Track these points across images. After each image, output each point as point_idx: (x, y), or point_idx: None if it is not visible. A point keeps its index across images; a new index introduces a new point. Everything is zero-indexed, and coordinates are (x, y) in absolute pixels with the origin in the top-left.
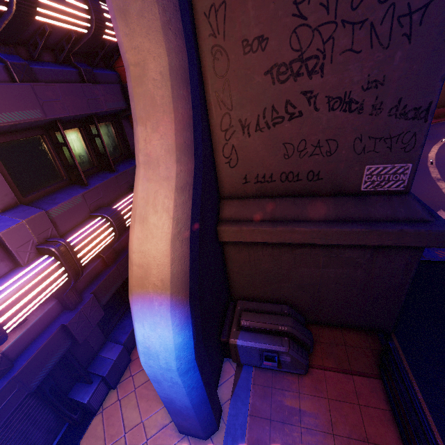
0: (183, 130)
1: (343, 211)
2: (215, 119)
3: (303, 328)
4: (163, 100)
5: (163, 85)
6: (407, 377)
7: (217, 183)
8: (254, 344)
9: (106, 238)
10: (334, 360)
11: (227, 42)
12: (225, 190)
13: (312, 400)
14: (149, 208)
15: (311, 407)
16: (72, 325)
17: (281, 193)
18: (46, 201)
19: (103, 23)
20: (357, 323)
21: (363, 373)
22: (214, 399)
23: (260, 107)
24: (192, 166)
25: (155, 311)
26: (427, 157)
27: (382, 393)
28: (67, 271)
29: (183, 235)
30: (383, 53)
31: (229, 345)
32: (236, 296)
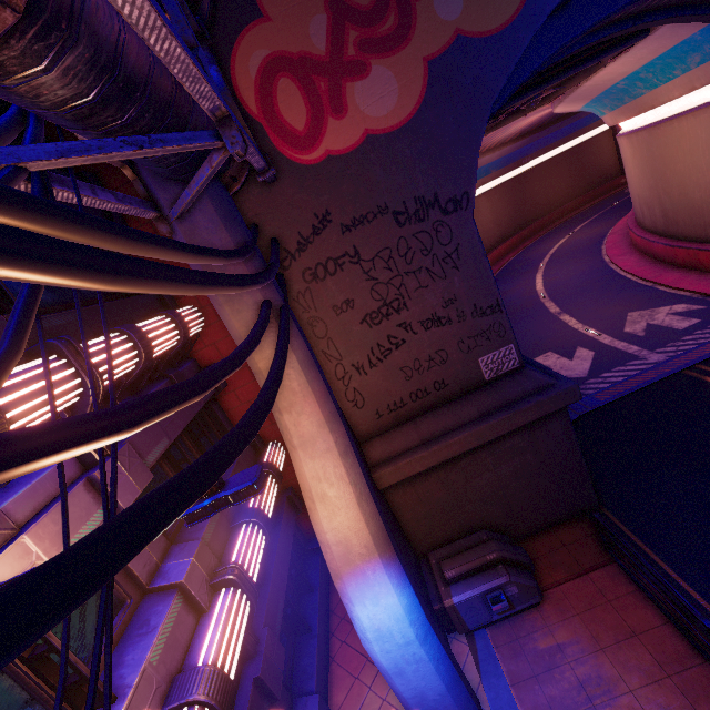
0: (325, 403)
1: (482, 405)
2: (329, 373)
3: (511, 546)
4: (301, 387)
5: (297, 376)
6: (623, 539)
7: (351, 430)
8: (472, 592)
9: (261, 546)
10: (562, 568)
11: (320, 312)
12: (362, 432)
13: (564, 626)
14: (323, 484)
15: (566, 634)
16: (264, 674)
17: (418, 412)
18: (190, 532)
19: (188, 329)
20: (562, 514)
21: (595, 565)
22: (464, 678)
23: (367, 348)
24: (343, 429)
25: (371, 581)
26: (537, 291)
27: (622, 576)
28: (248, 598)
29: (365, 494)
30: (445, 282)
31: (447, 610)
32: (422, 552)
